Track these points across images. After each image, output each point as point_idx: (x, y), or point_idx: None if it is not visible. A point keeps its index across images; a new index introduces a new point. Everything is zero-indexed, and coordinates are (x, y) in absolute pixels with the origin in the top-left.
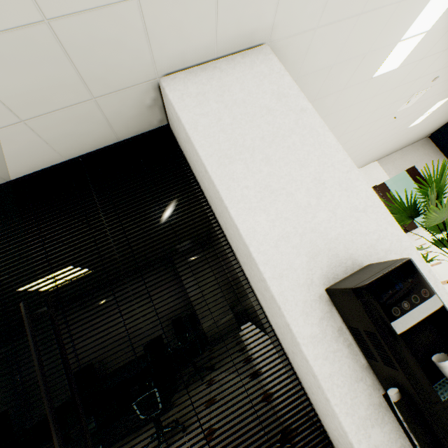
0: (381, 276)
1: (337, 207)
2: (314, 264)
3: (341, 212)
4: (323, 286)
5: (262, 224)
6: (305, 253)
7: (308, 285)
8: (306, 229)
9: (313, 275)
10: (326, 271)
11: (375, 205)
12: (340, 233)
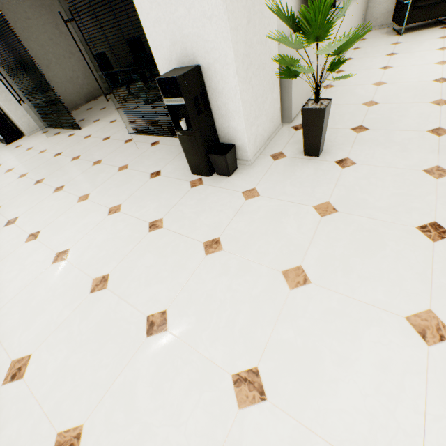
0: (162, 79)
1: (192, 7)
2: (173, 50)
3: (194, 14)
4: (177, 66)
5: (145, 4)
6: (169, 40)
7: (169, 61)
8: (171, 21)
9: (172, 57)
10: (179, 58)
11: (219, 17)
12: (190, 33)
